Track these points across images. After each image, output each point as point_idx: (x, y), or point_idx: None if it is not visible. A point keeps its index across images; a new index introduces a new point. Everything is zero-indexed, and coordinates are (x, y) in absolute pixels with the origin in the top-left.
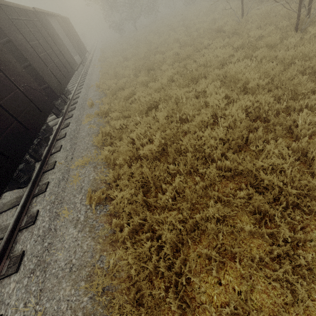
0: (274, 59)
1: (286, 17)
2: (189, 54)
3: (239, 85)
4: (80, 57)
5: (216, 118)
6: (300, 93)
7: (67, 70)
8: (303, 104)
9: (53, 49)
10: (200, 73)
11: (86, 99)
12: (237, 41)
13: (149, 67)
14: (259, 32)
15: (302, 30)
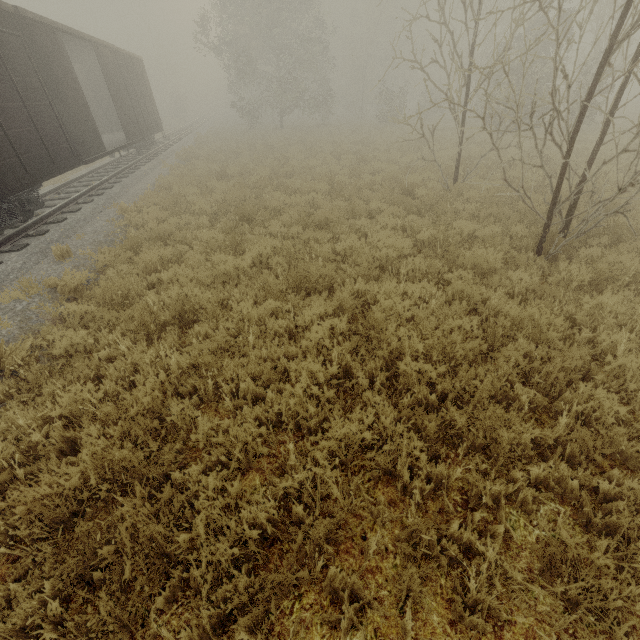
0: (481, 304)
1: (527, 217)
2: (331, 218)
3: (382, 351)
4: (126, 137)
5: (299, 423)
6: (506, 446)
7: (50, 157)
8: (504, 489)
9: (25, 103)
10: (324, 275)
11: (73, 232)
12: (427, 228)
13: (244, 212)
14: (471, 227)
15: (550, 256)
